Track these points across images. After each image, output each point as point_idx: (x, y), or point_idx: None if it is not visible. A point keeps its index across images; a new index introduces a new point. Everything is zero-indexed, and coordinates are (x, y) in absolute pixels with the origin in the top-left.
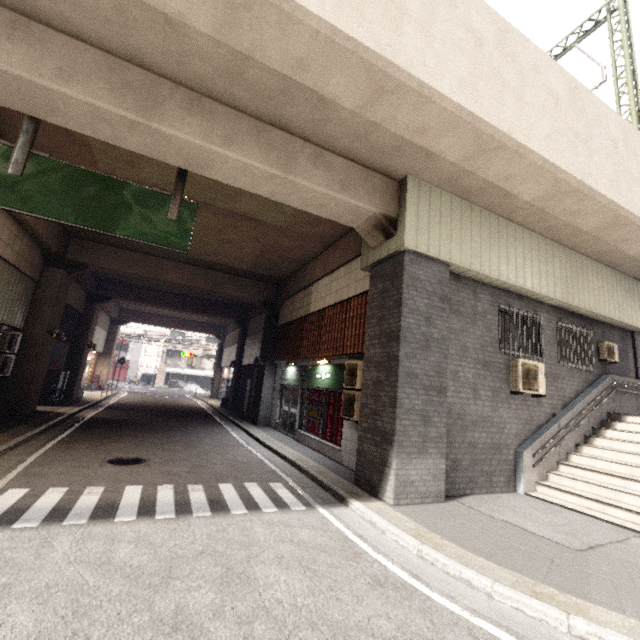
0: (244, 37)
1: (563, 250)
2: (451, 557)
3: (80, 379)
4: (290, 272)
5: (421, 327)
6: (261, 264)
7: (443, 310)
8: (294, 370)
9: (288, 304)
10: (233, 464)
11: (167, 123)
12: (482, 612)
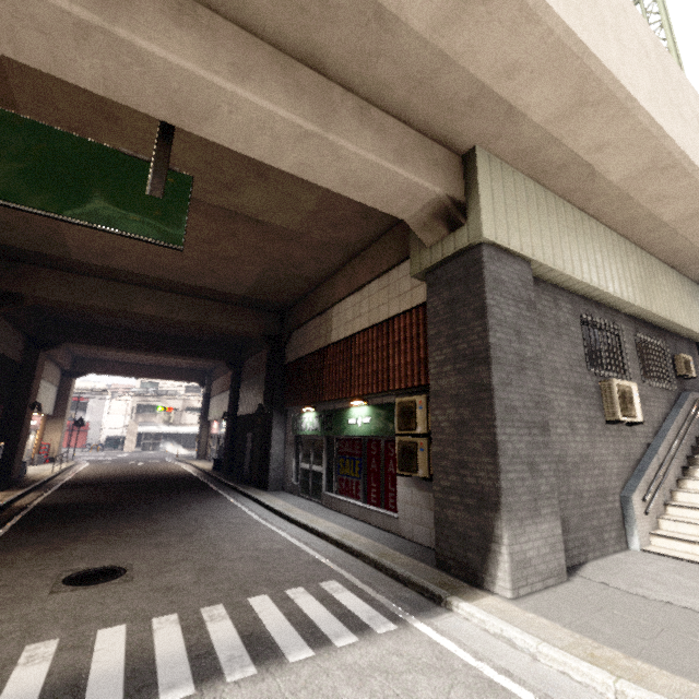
0: None
1: (634, 249)
2: None
3: (21, 451)
4: (299, 295)
5: (512, 343)
6: (263, 286)
7: (532, 320)
8: (314, 416)
9: (298, 335)
10: (257, 556)
11: (142, 32)
12: None
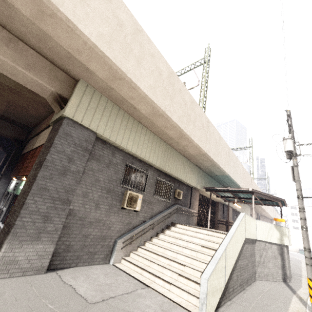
0: None
1: (166, 145)
2: None
3: None
4: (34, 124)
5: (63, 162)
6: (12, 113)
7: (84, 156)
8: (14, 183)
9: (29, 142)
10: None
11: None
12: None
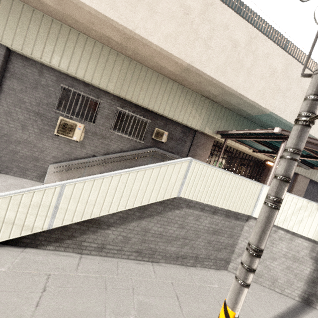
0: None
1: (129, 61)
2: None
3: None
4: None
5: None
6: None
7: None
8: None
9: None
10: None
11: None
12: None
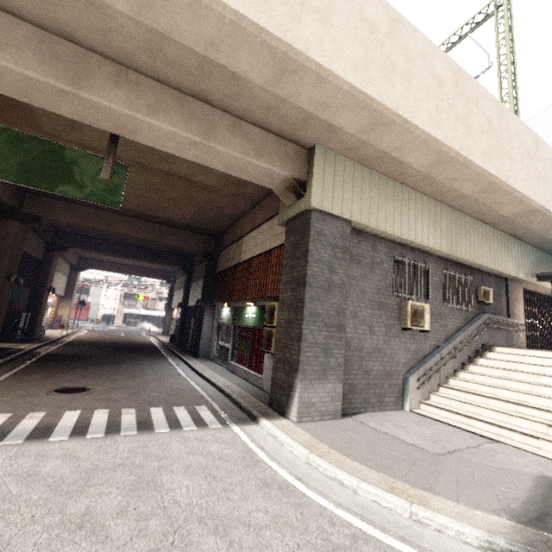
0: (160, 18)
1: (449, 210)
2: (332, 462)
3: (41, 319)
4: (226, 226)
5: (324, 274)
6: (200, 219)
7: (344, 260)
8: (228, 311)
9: (224, 254)
10: (168, 391)
11: (95, 93)
12: (345, 505)
